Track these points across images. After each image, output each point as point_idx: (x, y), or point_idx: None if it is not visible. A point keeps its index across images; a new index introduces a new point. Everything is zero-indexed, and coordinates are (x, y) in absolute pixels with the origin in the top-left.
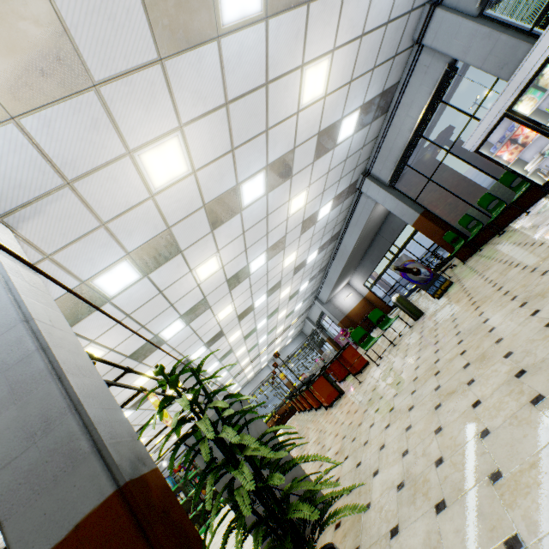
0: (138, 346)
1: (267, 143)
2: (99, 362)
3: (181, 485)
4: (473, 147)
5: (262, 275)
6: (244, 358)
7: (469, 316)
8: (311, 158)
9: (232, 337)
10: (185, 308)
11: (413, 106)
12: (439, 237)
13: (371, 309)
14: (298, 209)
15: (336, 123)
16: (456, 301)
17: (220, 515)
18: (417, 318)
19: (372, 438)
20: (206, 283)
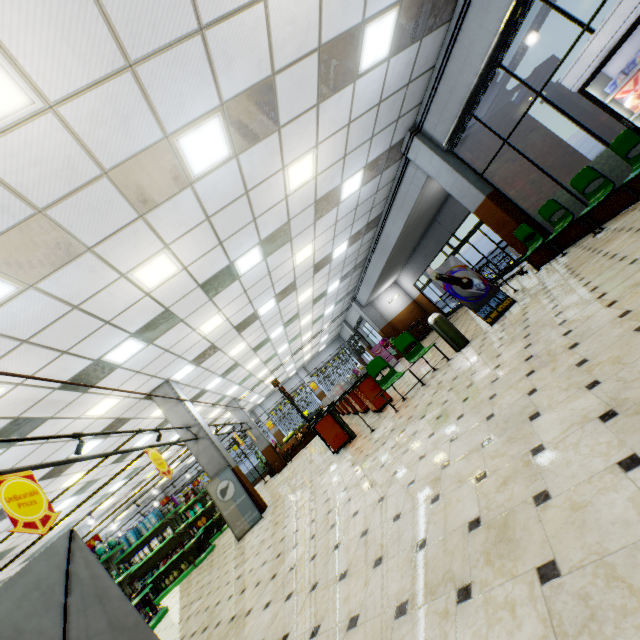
0: (70, 376)
1: (209, 59)
2: (4, 400)
3: (168, 520)
4: (577, 82)
5: (262, 276)
6: (261, 370)
7: (515, 387)
8: (313, 96)
9: (234, 351)
10: (136, 324)
11: (492, 8)
12: (509, 231)
13: (420, 315)
14: (304, 183)
15: (353, 32)
16: (509, 341)
17: (209, 556)
18: (459, 349)
19: (321, 586)
20: (161, 291)
